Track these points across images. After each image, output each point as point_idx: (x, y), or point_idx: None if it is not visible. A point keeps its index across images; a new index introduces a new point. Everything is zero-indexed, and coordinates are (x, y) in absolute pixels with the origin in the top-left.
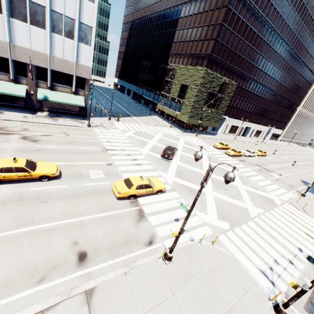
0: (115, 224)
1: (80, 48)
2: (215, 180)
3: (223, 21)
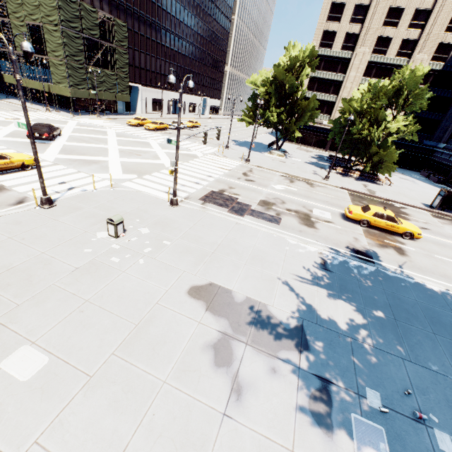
0: None
1: None
2: (124, 151)
3: None
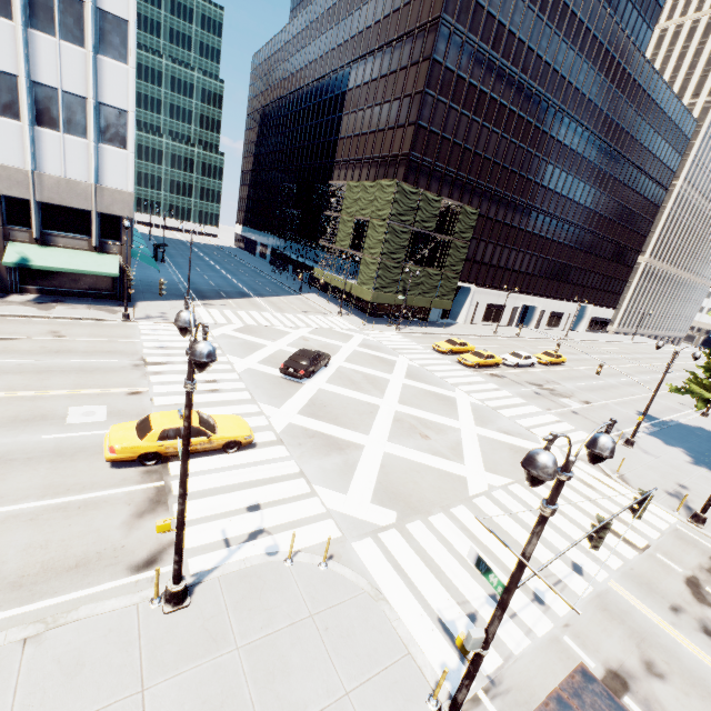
0: (70, 524)
1: (103, 155)
2: (404, 419)
3: (428, 87)
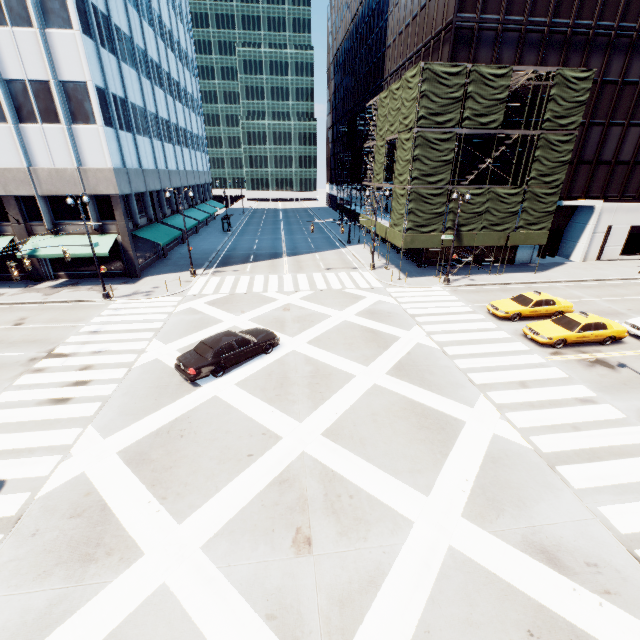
0: None
1: (78, 136)
2: (298, 478)
3: None
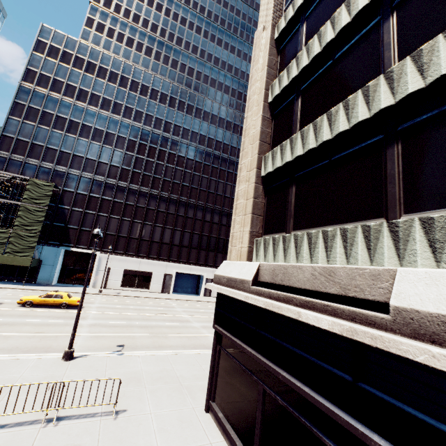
0: None
1: None
2: None
3: (13, 115)
